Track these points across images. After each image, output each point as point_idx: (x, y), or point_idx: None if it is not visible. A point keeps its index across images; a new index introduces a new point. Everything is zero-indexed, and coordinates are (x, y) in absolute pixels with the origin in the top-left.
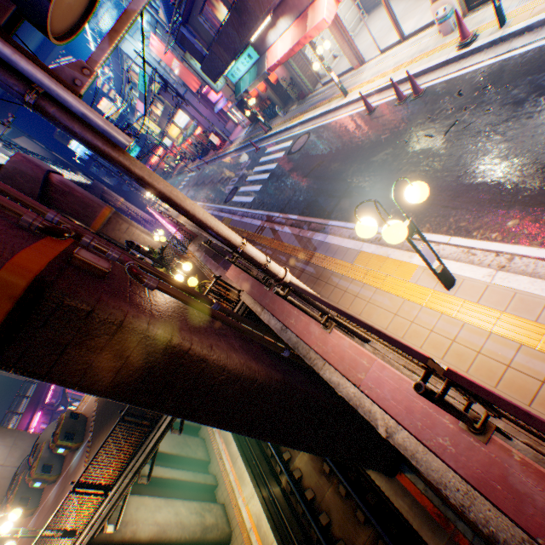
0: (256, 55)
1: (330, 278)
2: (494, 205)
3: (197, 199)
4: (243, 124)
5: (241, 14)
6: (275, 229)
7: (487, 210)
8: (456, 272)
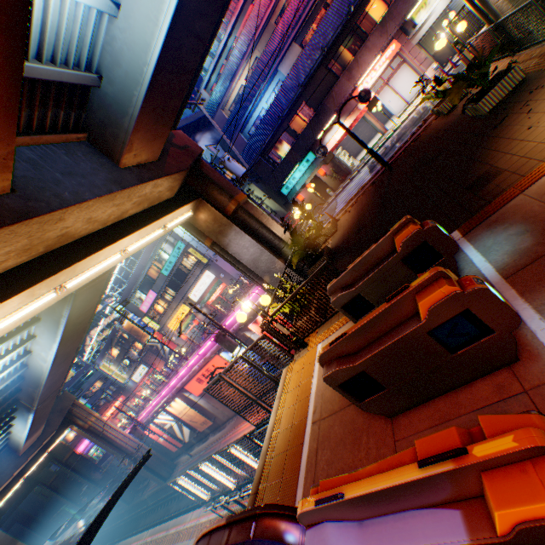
0: (313, 157)
1: None
2: None
3: None
4: None
5: (319, 116)
6: None
7: None
8: None
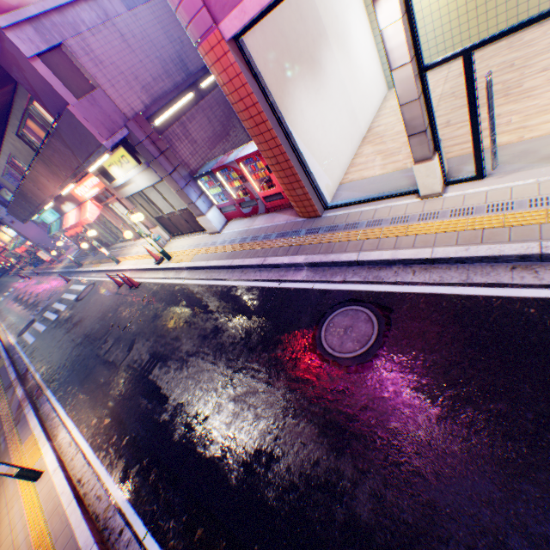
0: (59, 214)
1: (6, 458)
2: (100, 403)
3: (6, 319)
4: (74, 246)
5: (26, 196)
6: (16, 389)
7: (96, 406)
8: (49, 463)
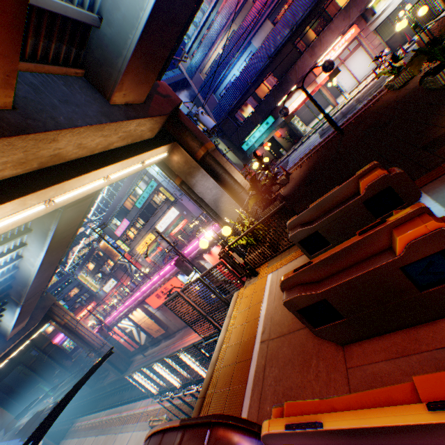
0: (272, 120)
1: None
2: None
3: None
4: None
5: (282, 85)
6: None
7: None
8: None
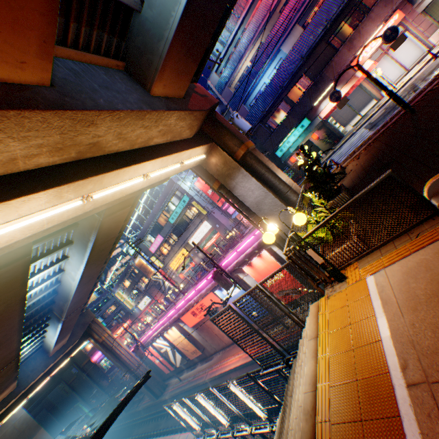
0: (308, 123)
1: None
2: None
3: None
4: None
5: (317, 84)
6: None
7: None
8: None
